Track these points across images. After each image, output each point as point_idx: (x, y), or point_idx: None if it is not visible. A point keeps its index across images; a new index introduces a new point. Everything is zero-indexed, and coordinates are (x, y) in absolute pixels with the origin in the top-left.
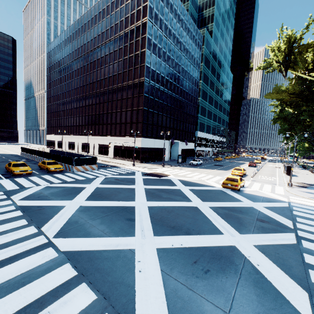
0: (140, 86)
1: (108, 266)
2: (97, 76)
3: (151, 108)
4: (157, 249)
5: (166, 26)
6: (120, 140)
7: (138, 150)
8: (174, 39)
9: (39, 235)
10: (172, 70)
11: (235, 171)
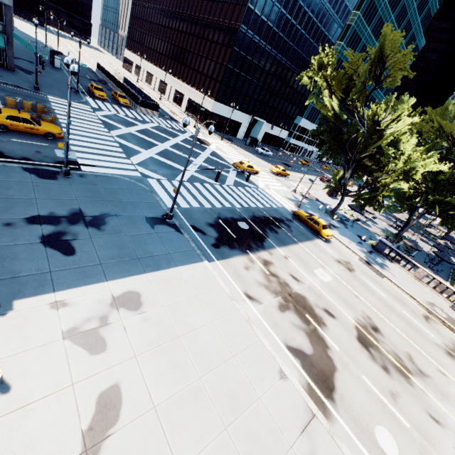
0: (233, 34)
1: (130, 150)
2: None
3: (238, 68)
4: (151, 156)
5: None
6: (196, 94)
7: (207, 114)
8: None
9: (109, 133)
10: (290, 18)
11: (272, 168)
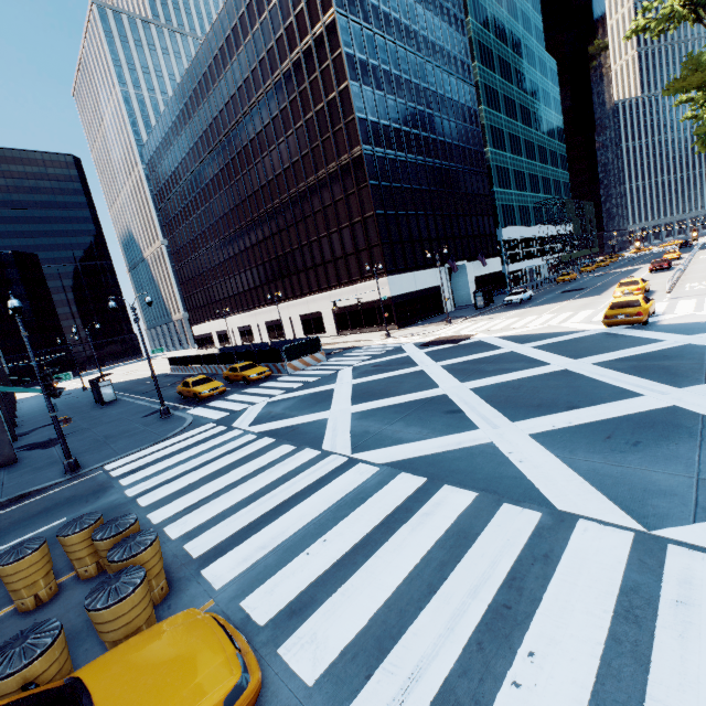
0: (355, 168)
1: (465, 465)
2: (259, 178)
3: (391, 208)
4: (530, 435)
5: (376, 9)
6: (343, 294)
7: (386, 305)
8: (400, 34)
9: (328, 456)
10: (414, 106)
11: (622, 290)
